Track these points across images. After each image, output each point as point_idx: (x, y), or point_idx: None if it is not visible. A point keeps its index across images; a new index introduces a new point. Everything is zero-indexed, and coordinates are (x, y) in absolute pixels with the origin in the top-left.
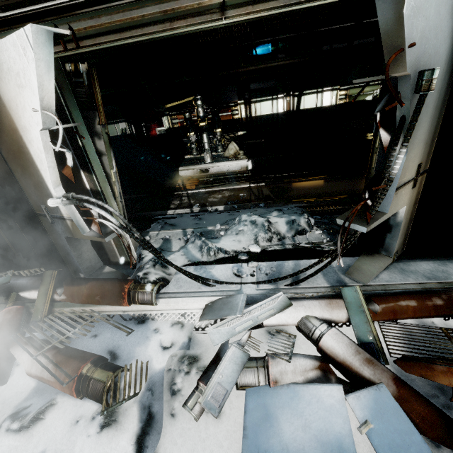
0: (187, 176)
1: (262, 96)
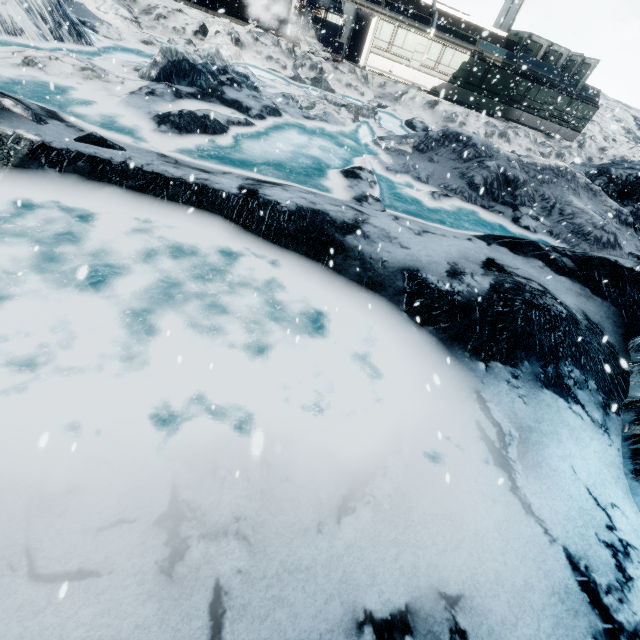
0: None
1: (334, 11)
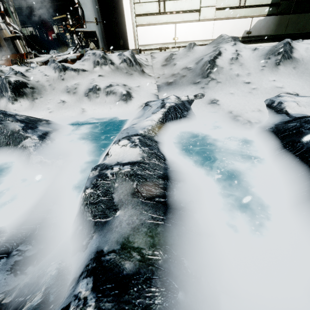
0: None
1: None
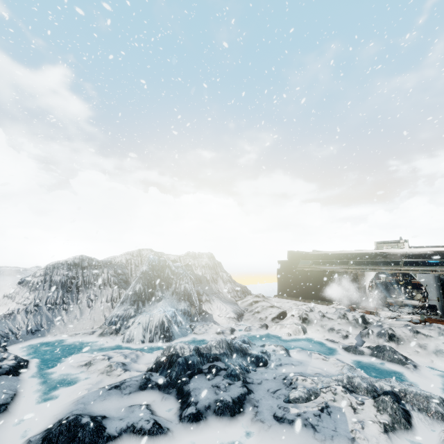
0: (391, 302)
1: None
